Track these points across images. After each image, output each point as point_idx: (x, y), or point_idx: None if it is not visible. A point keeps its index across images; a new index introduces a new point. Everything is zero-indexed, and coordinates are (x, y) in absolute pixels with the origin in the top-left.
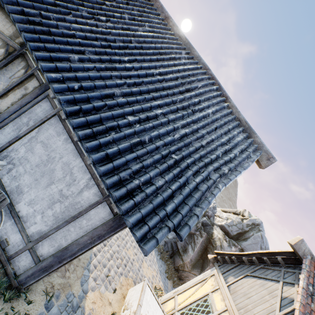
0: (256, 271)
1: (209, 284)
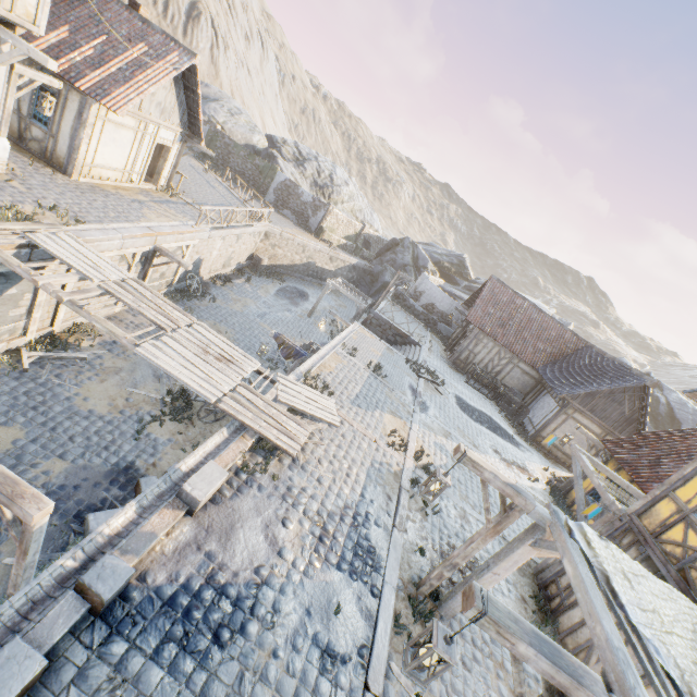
0: None
1: None
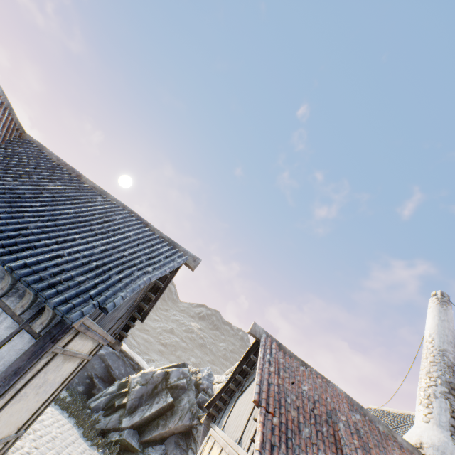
0: (243, 388)
1: (206, 450)
